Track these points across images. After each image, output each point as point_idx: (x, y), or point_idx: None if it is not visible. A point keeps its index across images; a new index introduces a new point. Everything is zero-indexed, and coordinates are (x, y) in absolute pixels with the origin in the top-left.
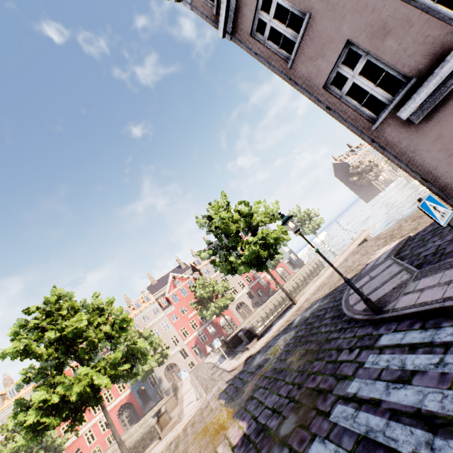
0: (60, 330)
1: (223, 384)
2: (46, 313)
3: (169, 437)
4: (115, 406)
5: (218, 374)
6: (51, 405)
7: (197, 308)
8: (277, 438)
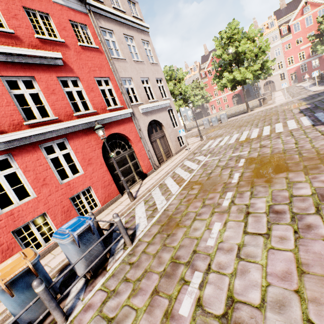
0: (236, 48)
1: (305, 96)
2: (228, 36)
3: (266, 107)
4: (231, 94)
5: (304, 92)
6: (229, 79)
7: (312, 41)
8: (321, 108)
